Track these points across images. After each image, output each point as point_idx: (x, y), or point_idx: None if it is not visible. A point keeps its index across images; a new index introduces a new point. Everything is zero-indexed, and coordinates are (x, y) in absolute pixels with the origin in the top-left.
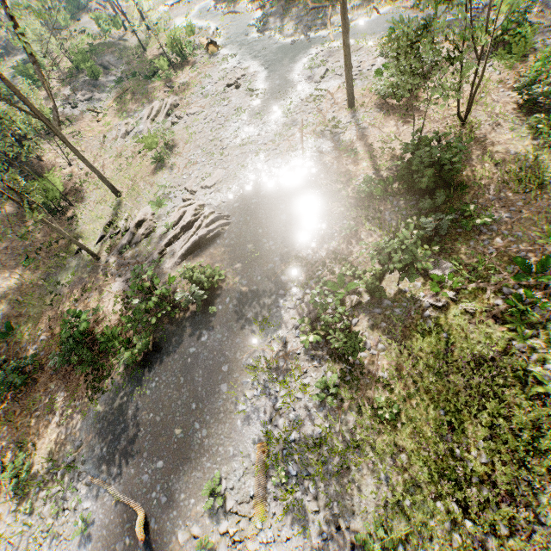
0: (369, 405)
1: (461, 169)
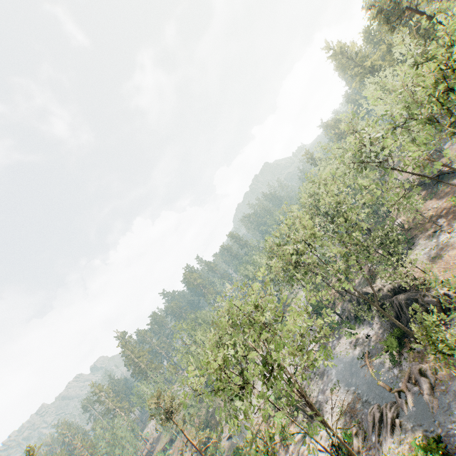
0: None
1: None
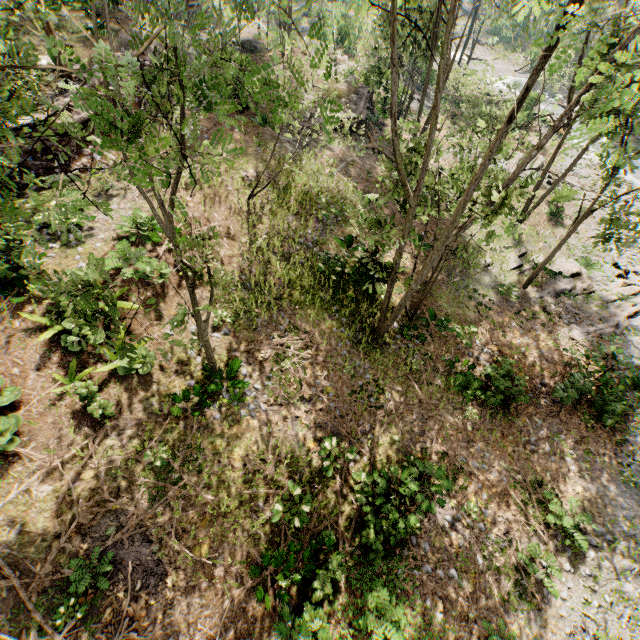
0: None
1: None
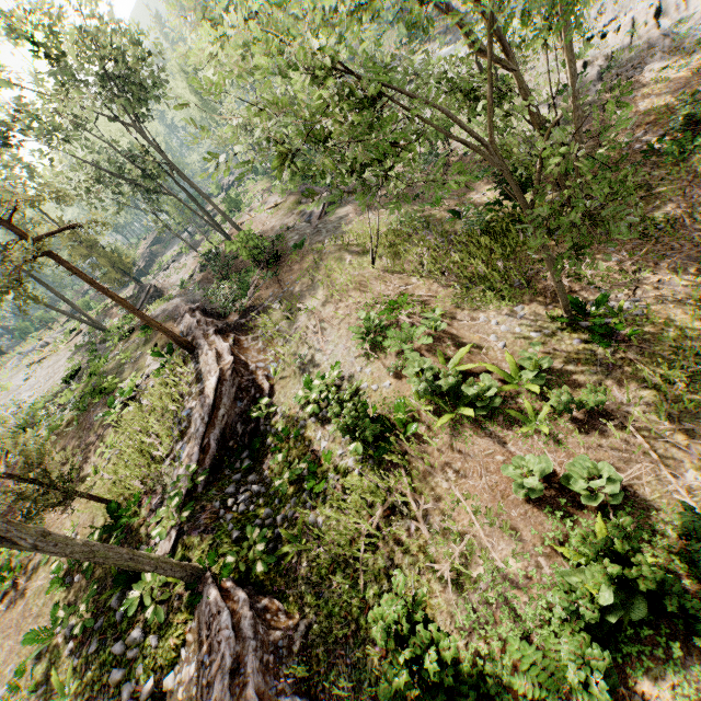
0: None
1: None
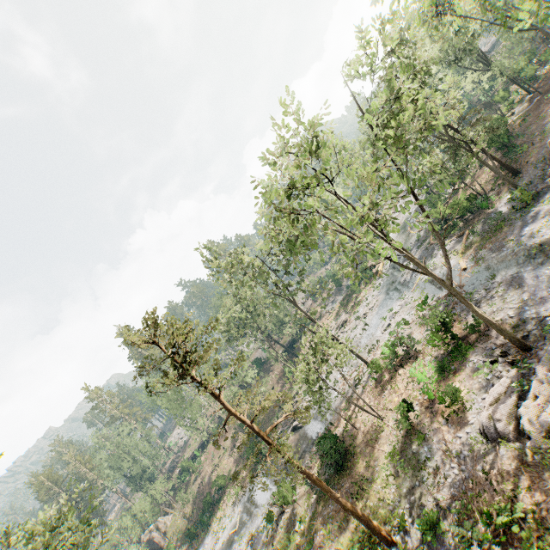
0: (266, 549)
1: (358, 456)
